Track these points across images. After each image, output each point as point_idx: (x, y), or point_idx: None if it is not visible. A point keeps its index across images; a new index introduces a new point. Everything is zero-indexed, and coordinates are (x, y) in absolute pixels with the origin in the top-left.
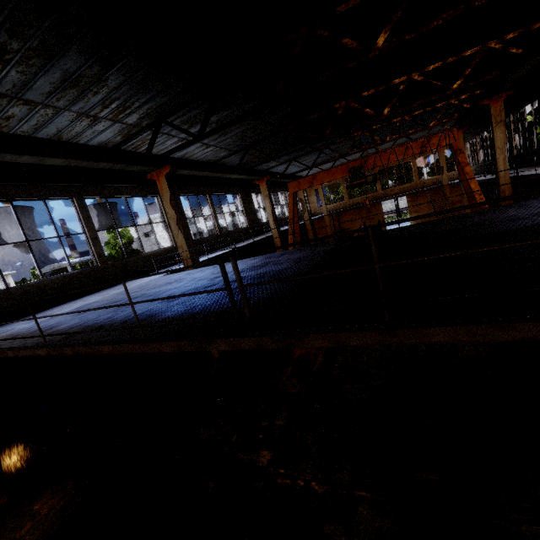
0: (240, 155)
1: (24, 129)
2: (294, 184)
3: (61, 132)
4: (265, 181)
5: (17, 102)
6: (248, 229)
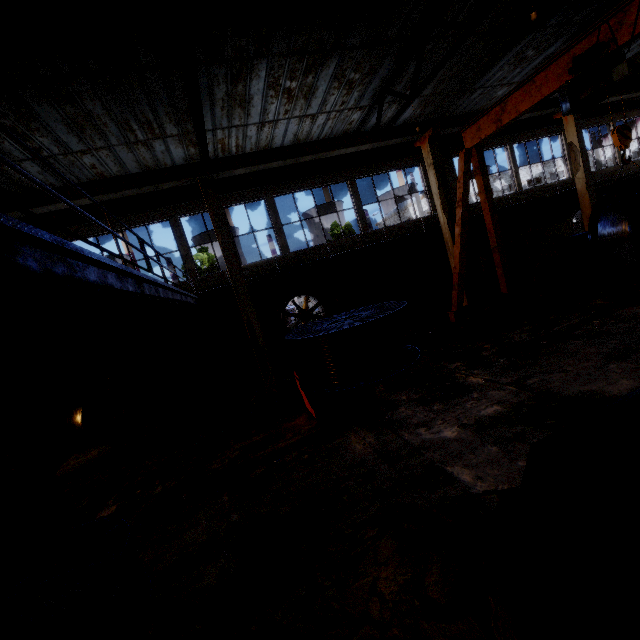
0: (393, 107)
1: (116, 170)
2: (472, 131)
3: (142, 163)
4: (427, 140)
5: (78, 155)
6: (431, 218)
